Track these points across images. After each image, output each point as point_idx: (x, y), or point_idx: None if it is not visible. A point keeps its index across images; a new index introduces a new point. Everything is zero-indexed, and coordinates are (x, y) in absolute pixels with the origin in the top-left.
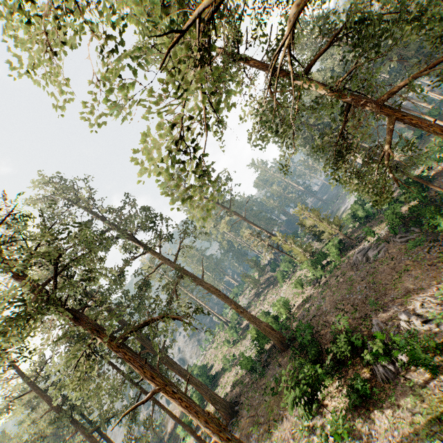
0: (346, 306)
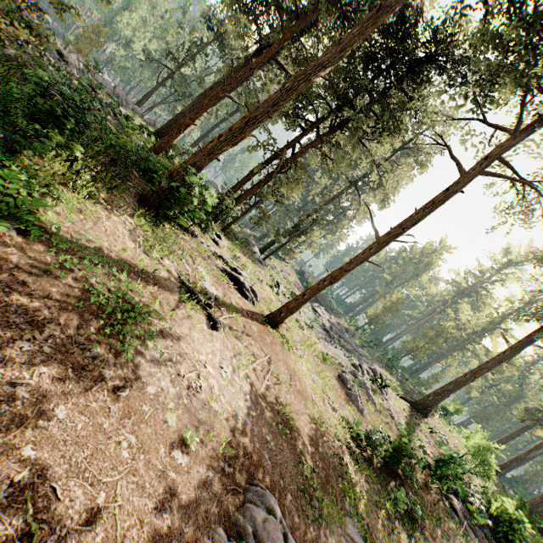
0: None
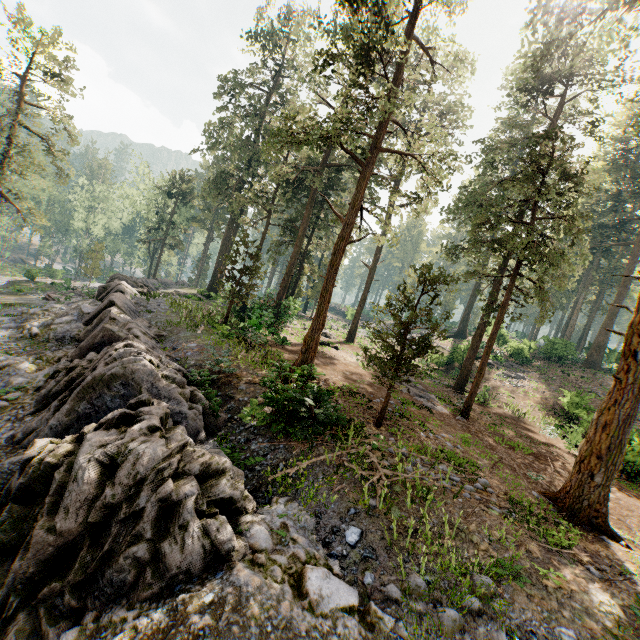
0: (580, 380)
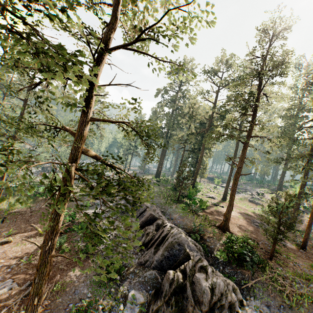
0: None
